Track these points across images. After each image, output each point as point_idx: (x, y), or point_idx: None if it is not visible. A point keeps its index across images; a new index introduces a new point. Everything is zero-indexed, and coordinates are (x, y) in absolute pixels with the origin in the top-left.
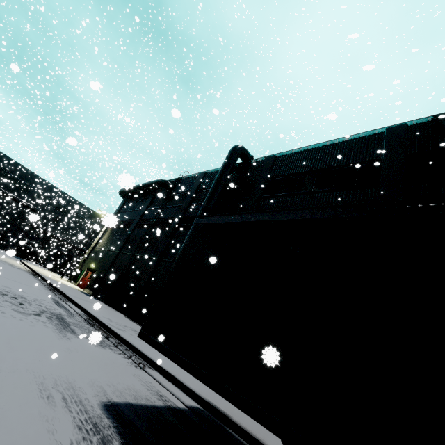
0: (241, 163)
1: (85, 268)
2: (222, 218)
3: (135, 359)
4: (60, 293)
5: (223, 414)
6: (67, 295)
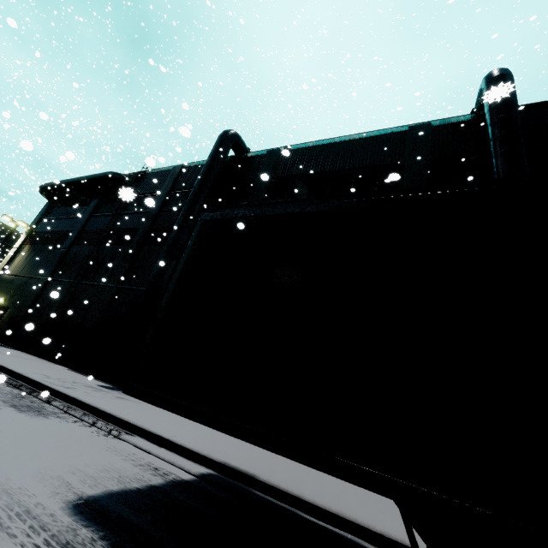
0: (234, 156)
1: None
2: (251, 210)
3: (102, 425)
4: None
5: (246, 475)
6: None
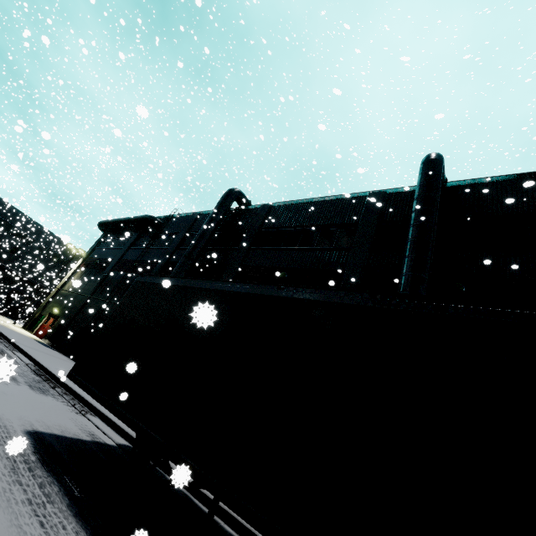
0: (237, 207)
1: (47, 313)
2: (155, 279)
3: (78, 406)
4: (7, 341)
5: None
6: (15, 343)
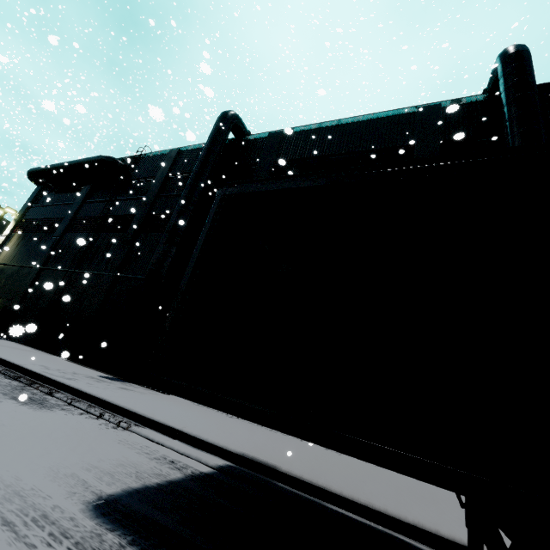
0: (234, 138)
1: None
2: (277, 183)
3: (109, 417)
4: None
5: (267, 467)
6: None
